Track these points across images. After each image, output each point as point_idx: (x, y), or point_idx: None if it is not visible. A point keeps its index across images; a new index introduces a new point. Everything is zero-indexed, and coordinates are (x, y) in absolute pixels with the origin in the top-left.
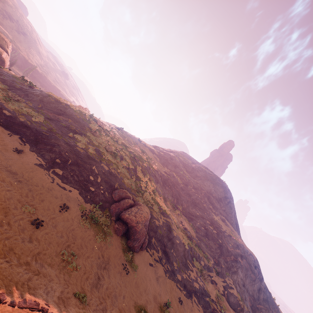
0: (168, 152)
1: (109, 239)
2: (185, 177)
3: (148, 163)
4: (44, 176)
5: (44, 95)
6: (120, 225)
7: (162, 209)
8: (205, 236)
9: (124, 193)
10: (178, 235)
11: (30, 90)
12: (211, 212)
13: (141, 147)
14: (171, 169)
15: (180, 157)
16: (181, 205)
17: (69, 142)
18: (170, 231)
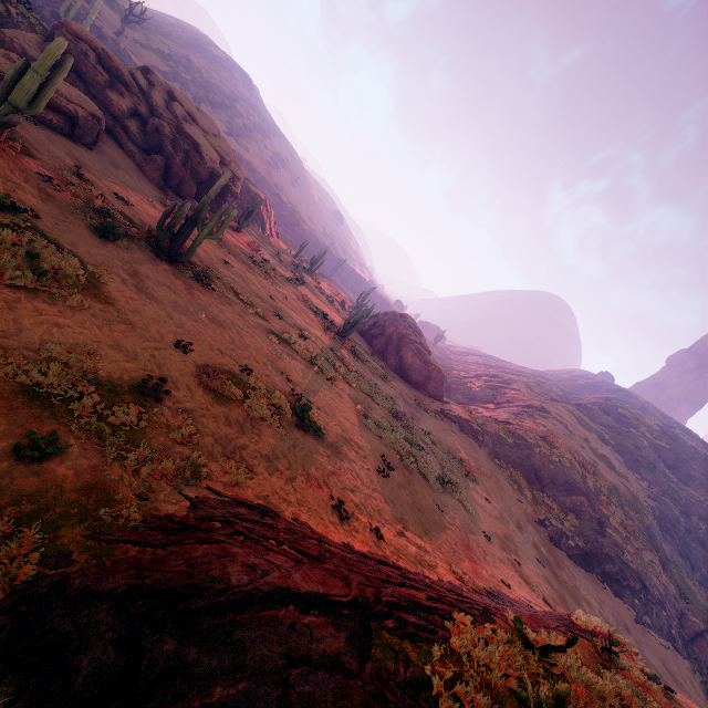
0: (613, 417)
1: None
2: (677, 492)
3: (639, 502)
4: (651, 638)
5: (540, 459)
6: None
7: None
8: None
9: (699, 627)
10: None
11: (528, 460)
12: None
13: (597, 448)
14: (647, 478)
15: (641, 427)
16: (697, 571)
17: (620, 558)
18: None
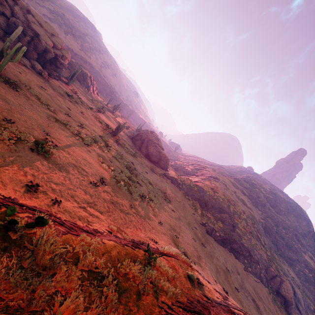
0: (249, 184)
1: (283, 311)
2: (274, 216)
3: (255, 219)
4: (250, 277)
5: (208, 197)
6: (280, 298)
7: (283, 269)
8: (305, 281)
9: (274, 273)
10: (297, 291)
11: (202, 197)
12: (302, 253)
13: (239, 196)
14: (261, 210)
15: (261, 189)
16: (280, 250)
17: (240, 241)
18: (293, 289)
